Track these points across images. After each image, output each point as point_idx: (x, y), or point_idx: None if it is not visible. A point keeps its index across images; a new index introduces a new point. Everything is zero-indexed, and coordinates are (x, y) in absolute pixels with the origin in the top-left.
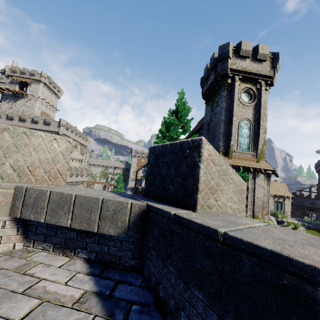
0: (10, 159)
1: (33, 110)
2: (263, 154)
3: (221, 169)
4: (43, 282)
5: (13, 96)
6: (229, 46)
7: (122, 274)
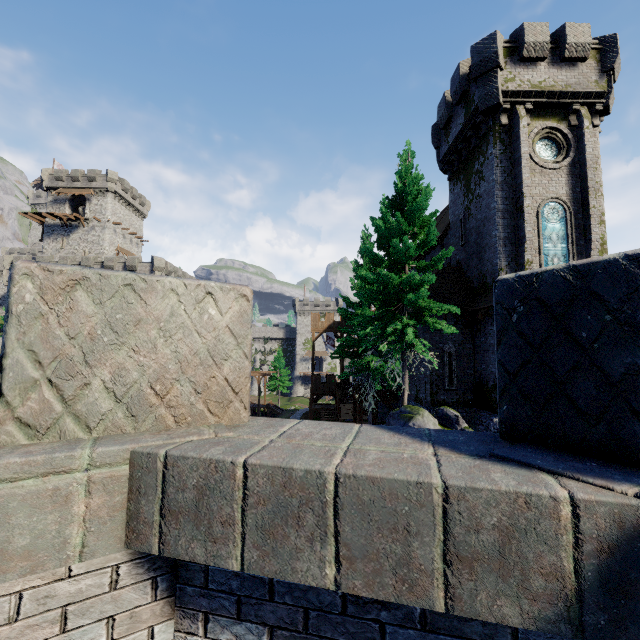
0: (101, 368)
1: (101, 248)
2: None
3: None
4: None
5: (62, 227)
6: (495, 42)
7: None
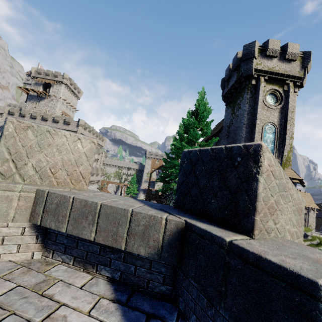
0: (32, 159)
1: (54, 110)
2: (289, 161)
3: (281, 183)
4: (63, 309)
5: (37, 97)
6: (254, 45)
7: (152, 303)
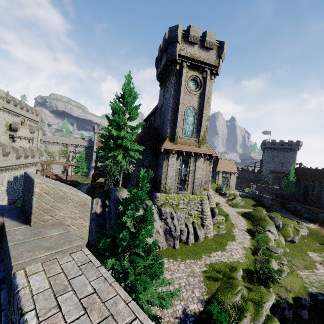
0: None
1: None
2: (205, 140)
3: (58, 195)
4: None
5: None
6: (177, 30)
7: None
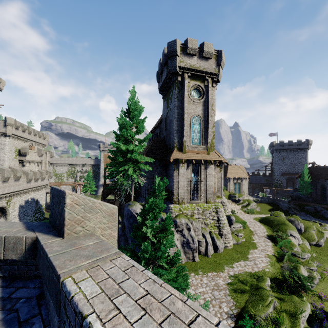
0: None
1: None
2: (213, 147)
3: (87, 206)
4: None
5: None
6: (176, 44)
7: (26, 282)
